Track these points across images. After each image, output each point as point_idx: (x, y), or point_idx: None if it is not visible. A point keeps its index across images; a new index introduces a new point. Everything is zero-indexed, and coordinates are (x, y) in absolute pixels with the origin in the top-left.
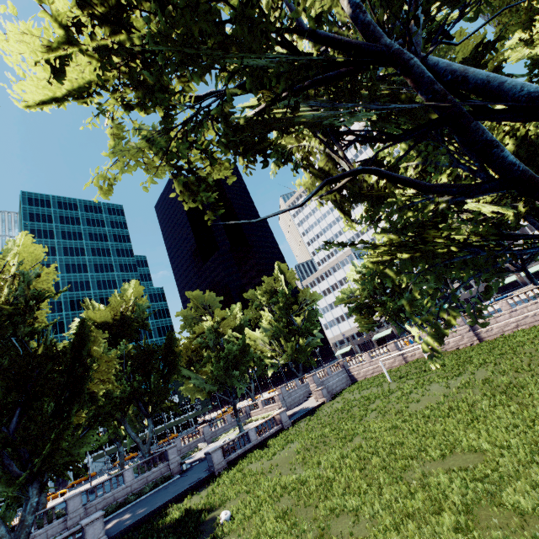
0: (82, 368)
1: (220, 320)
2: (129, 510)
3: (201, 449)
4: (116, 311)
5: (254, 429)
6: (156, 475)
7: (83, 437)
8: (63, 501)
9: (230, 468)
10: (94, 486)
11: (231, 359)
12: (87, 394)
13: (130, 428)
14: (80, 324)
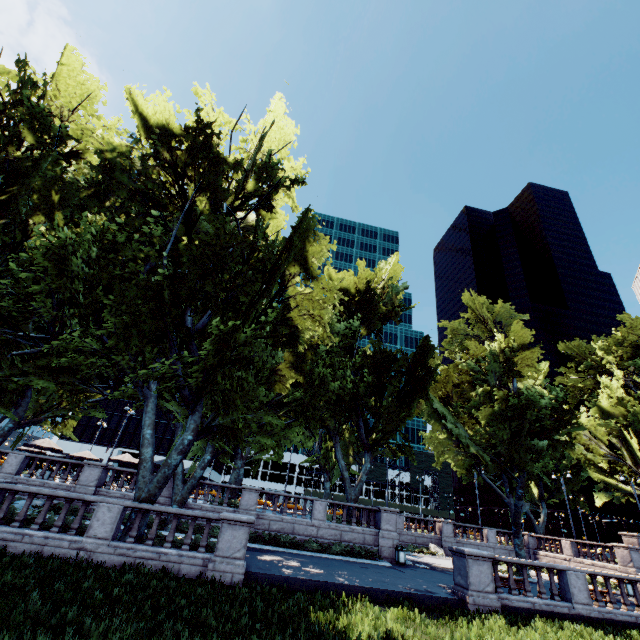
0: (285, 257)
1: (518, 346)
2: (300, 558)
3: (433, 554)
4: (362, 286)
5: (584, 577)
6: (355, 538)
7: (287, 431)
8: (239, 487)
9: (512, 623)
10: (276, 493)
11: (528, 419)
12: (287, 324)
13: (341, 453)
14: (303, 212)
